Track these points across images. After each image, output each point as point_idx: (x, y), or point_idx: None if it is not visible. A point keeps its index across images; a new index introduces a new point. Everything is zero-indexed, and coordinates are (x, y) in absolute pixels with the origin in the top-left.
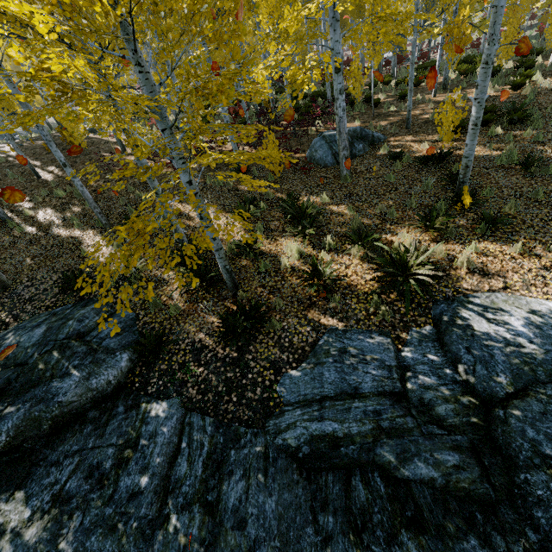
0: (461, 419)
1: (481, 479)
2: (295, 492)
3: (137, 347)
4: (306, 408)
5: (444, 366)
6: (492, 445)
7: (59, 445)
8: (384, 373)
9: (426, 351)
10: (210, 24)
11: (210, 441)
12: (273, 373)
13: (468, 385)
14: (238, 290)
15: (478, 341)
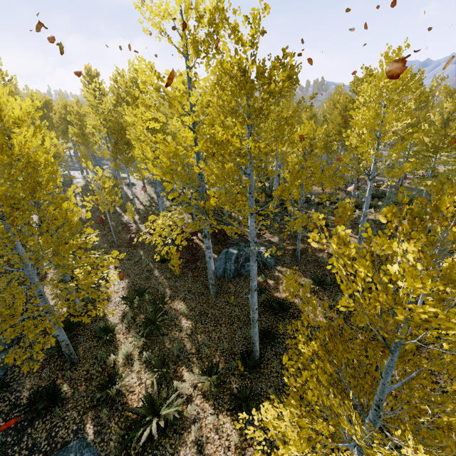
0: None
1: None
2: None
3: None
4: None
5: None
6: None
7: None
8: None
9: None
10: (89, 228)
11: None
12: (26, 455)
13: None
14: (74, 366)
15: None
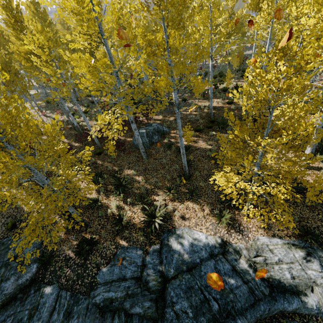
0: (156, 288)
1: (155, 311)
2: (95, 321)
3: (40, 261)
4: (105, 286)
5: (158, 264)
6: (162, 298)
7: (5, 312)
8: (135, 269)
9: (154, 257)
10: (63, 136)
11: (68, 303)
12: (96, 270)
13: (163, 272)
14: (88, 226)
15: (170, 253)
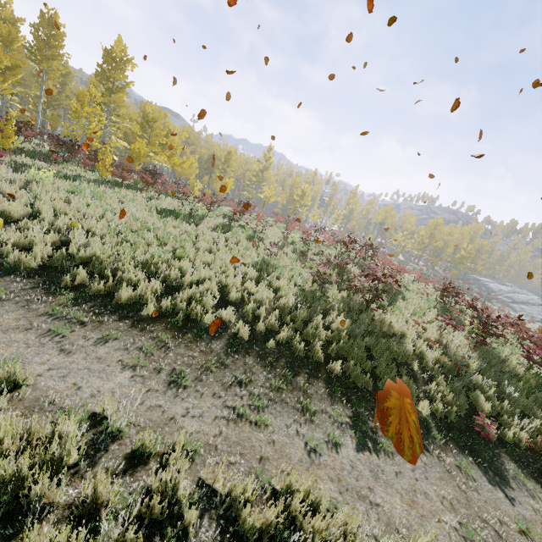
0: None
1: None
2: None
3: None
4: None
5: None
6: None
7: None
8: None
9: None
10: None
11: None
12: None
13: None
14: None
15: None
